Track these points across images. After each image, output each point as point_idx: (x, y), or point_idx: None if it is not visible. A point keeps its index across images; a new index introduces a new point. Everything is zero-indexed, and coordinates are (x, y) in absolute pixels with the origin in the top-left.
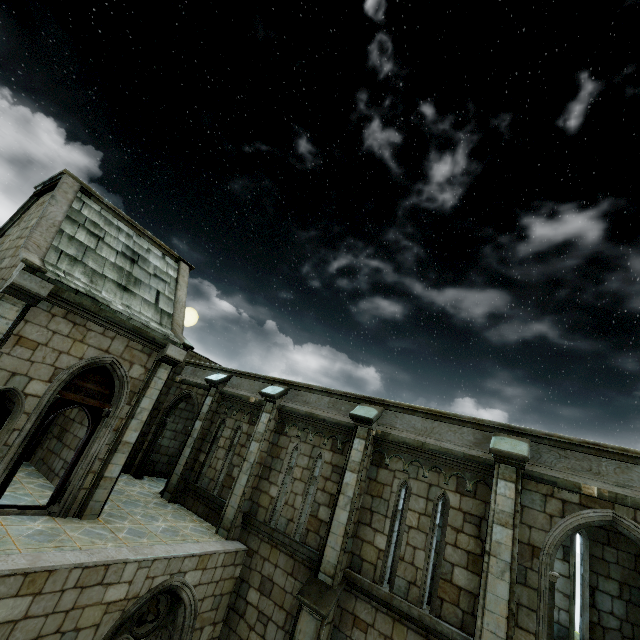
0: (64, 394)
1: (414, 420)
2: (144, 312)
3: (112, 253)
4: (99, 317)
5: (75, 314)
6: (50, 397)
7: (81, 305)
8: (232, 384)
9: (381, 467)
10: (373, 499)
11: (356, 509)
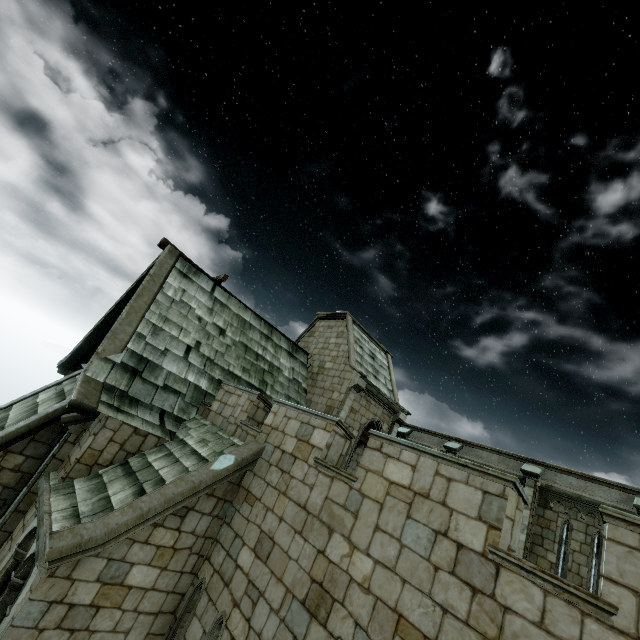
0: (360, 437)
1: (570, 479)
2: (384, 391)
3: (367, 356)
4: (376, 397)
5: (367, 395)
6: (358, 439)
7: (372, 391)
8: (414, 436)
9: (546, 508)
10: (542, 529)
11: (530, 533)
